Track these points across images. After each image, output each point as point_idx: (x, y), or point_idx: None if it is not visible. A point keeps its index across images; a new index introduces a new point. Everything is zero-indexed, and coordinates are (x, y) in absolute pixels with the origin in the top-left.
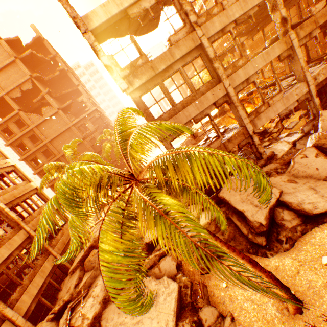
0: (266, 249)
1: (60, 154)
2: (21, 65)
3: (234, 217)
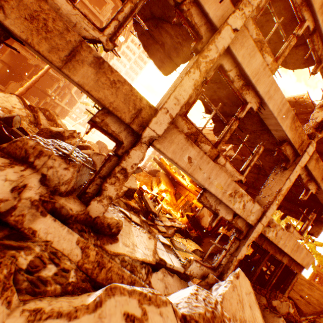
0: None
1: None
2: None
3: None
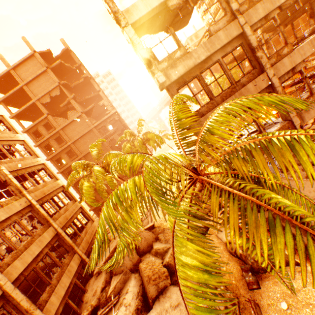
0: None
1: (81, 154)
2: (51, 74)
3: None
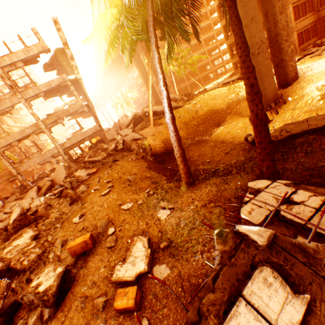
0: None
1: None
2: None
3: None
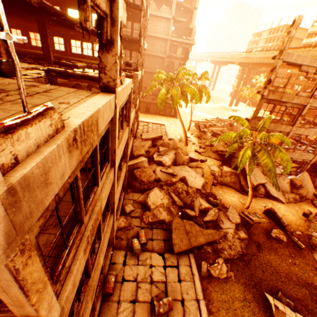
0: (245, 193)
1: None
2: None
3: (241, 177)
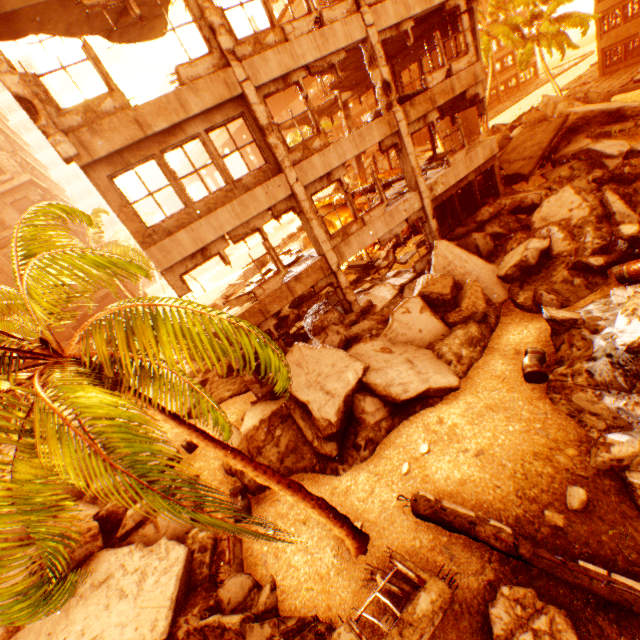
0: (339, 461)
1: None
2: None
3: (297, 414)
